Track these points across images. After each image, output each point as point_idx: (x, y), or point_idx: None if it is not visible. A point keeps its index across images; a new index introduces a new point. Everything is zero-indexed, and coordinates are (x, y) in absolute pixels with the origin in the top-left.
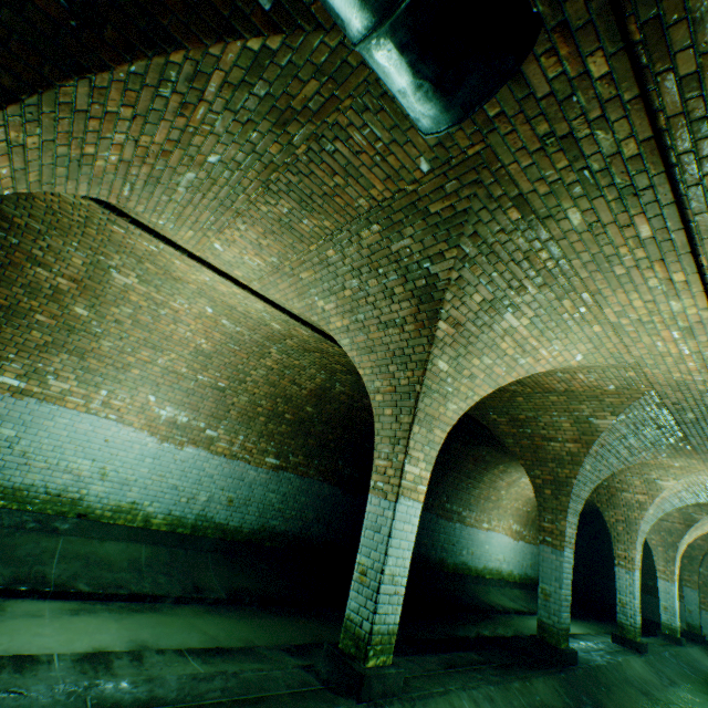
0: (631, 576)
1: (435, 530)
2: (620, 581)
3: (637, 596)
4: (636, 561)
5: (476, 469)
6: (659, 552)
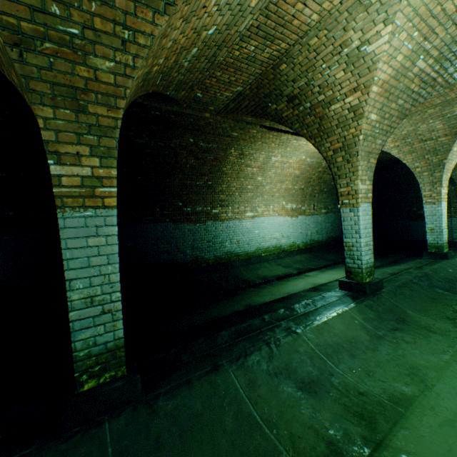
0: (356, 214)
1: (177, 236)
2: (345, 223)
3: (367, 234)
4: (363, 193)
5: (205, 164)
6: (425, 178)
